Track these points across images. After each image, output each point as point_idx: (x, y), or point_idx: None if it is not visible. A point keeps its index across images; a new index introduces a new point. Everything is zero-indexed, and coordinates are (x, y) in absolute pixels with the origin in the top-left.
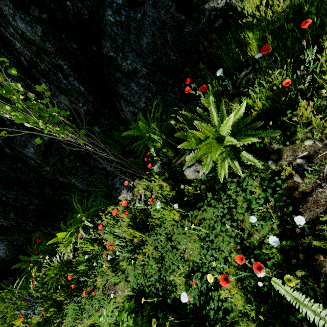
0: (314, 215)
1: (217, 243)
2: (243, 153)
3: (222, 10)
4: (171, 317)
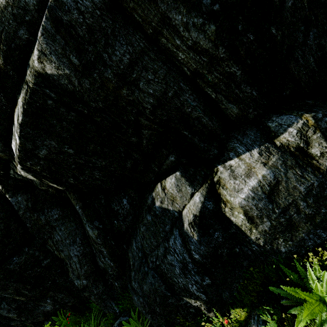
0: None
1: None
2: None
3: (195, 307)
4: None
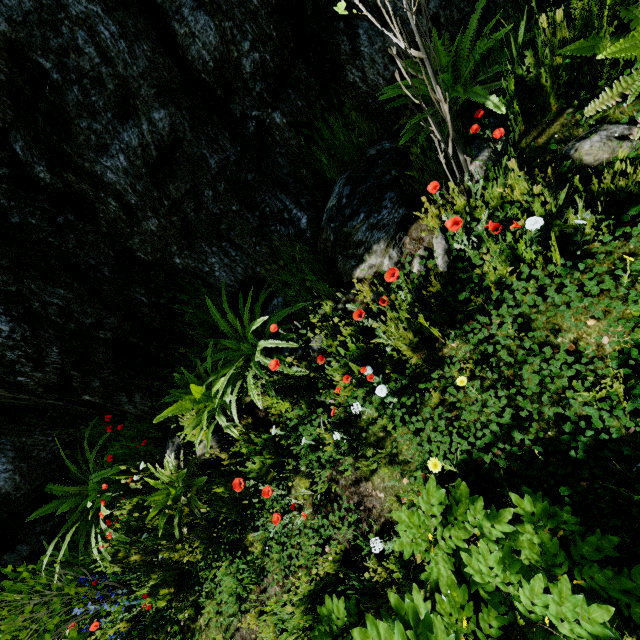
0: None
1: None
2: None
3: None
4: (610, 481)
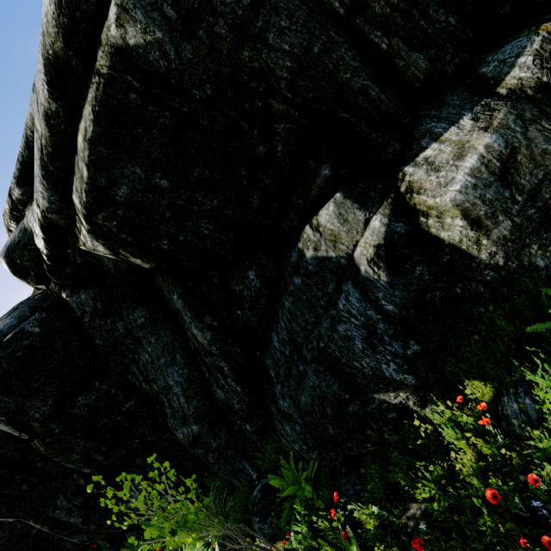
0: None
1: None
2: None
3: (396, 406)
4: None
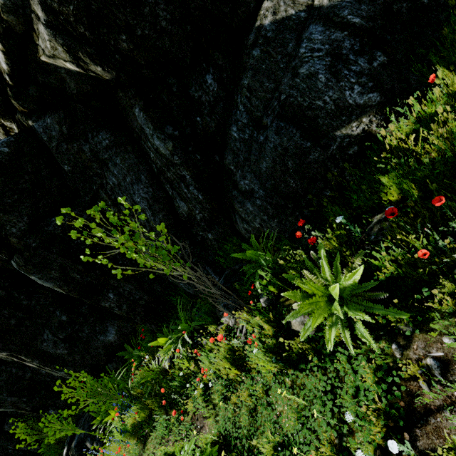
0: (431, 447)
1: (312, 425)
2: (358, 324)
3: (358, 138)
4: None
